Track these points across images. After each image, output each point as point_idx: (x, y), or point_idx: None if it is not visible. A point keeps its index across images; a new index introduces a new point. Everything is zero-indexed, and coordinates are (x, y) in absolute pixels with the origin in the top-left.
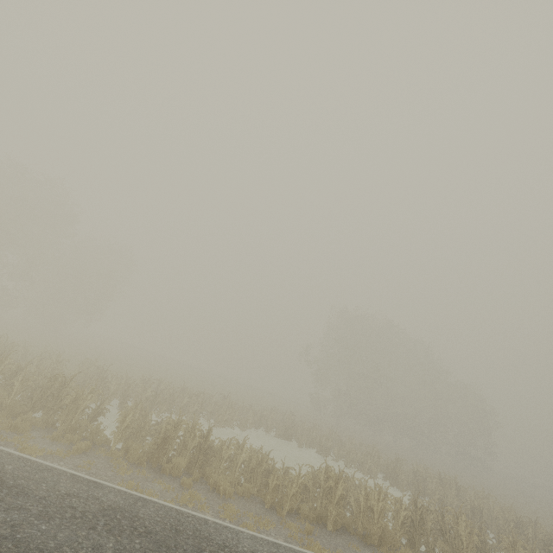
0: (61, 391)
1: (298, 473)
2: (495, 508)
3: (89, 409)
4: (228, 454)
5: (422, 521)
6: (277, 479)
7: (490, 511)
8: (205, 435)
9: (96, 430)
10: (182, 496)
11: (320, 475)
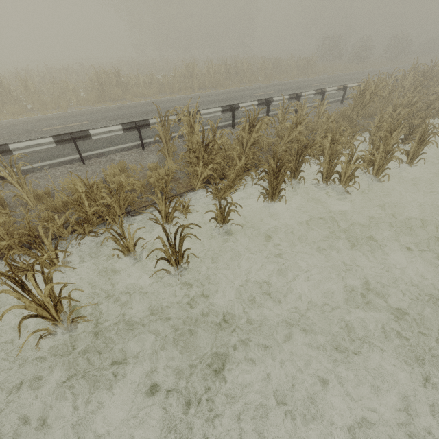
0: (5, 88)
1: (174, 72)
2: (256, 60)
3: (37, 91)
4: (134, 82)
5: (230, 71)
6: (167, 79)
7: (254, 63)
8: (116, 76)
9: (57, 99)
10: (136, 99)
11: (184, 69)
